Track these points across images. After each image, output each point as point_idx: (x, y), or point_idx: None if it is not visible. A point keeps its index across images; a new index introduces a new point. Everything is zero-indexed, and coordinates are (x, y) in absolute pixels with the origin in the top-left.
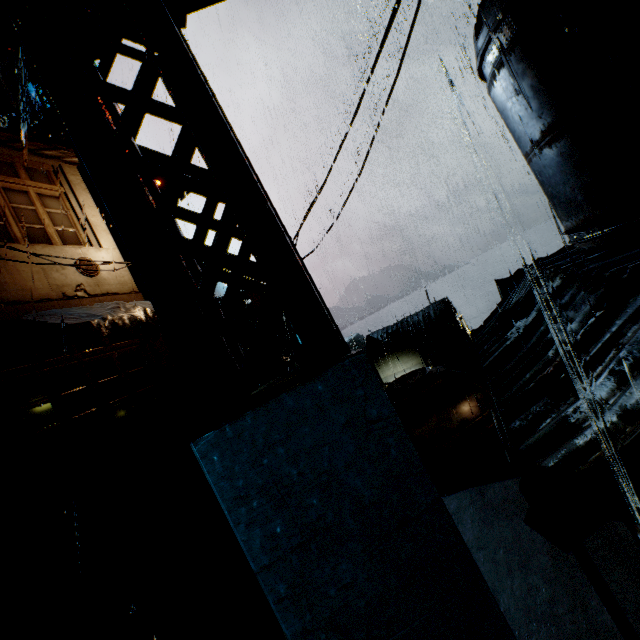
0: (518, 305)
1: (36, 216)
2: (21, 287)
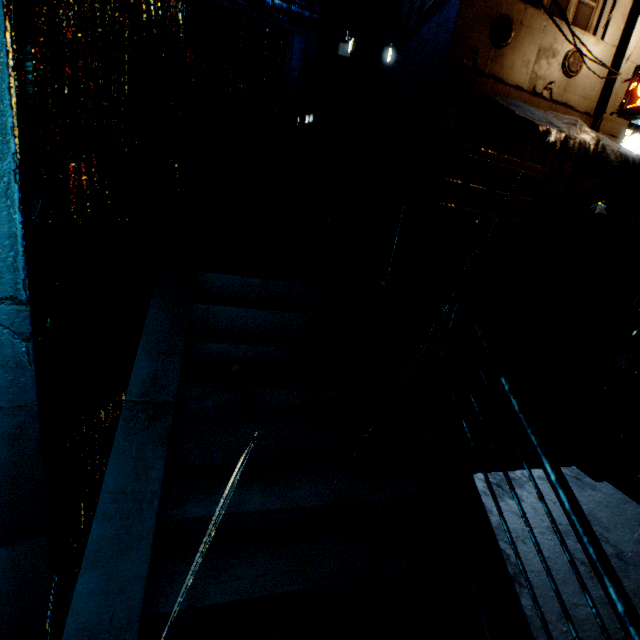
0: None
1: None
2: (512, 65)
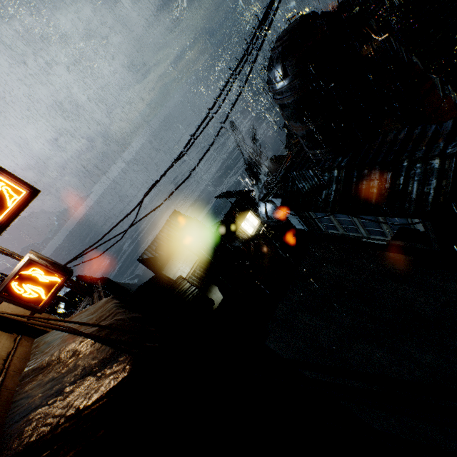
0: (321, 185)
1: None
2: None
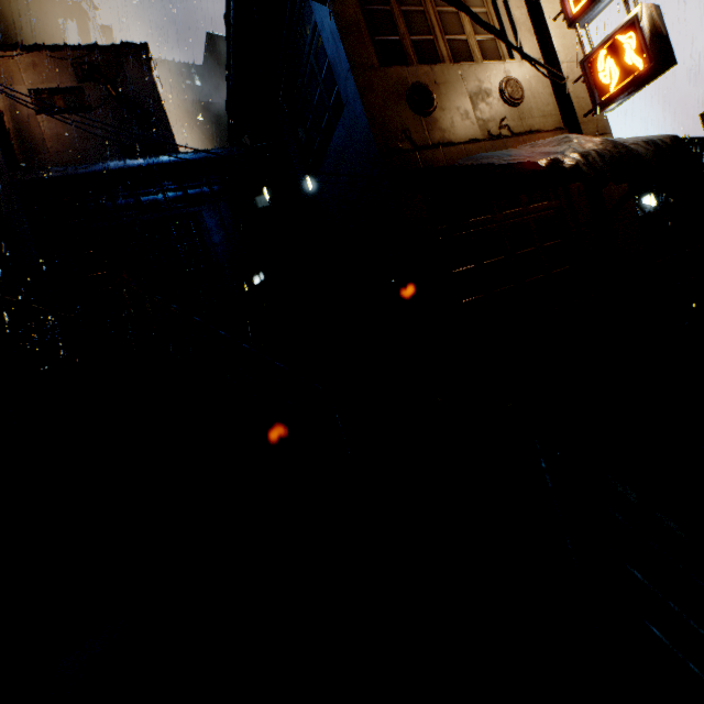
0: None
1: (457, 22)
2: (452, 124)
